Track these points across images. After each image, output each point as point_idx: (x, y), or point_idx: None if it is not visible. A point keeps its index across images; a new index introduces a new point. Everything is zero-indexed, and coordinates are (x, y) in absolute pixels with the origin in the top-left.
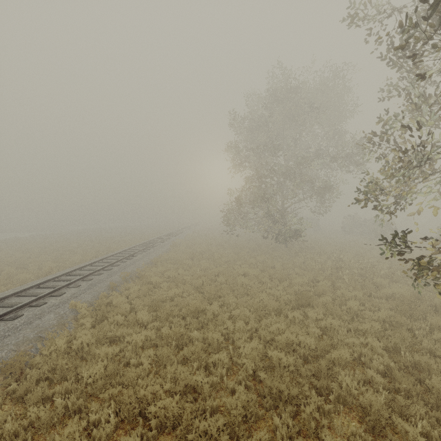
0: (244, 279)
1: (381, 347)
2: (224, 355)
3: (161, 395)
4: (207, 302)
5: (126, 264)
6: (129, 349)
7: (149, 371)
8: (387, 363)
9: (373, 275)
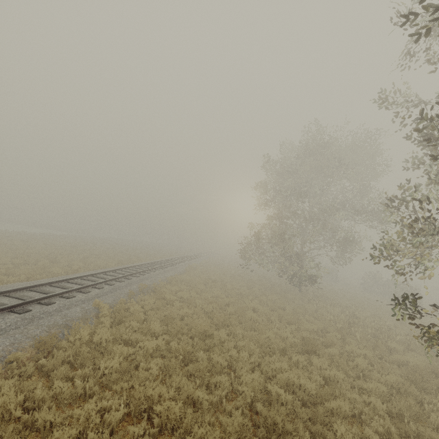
0: (254, 314)
1: (383, 409)
2: (226, 379)
3: (166, 399)
4: (214, 328)
5: (144, 277)
6: (140, 354)
7: (156, 377)
8: (388, 427)
9: (388, 338)
